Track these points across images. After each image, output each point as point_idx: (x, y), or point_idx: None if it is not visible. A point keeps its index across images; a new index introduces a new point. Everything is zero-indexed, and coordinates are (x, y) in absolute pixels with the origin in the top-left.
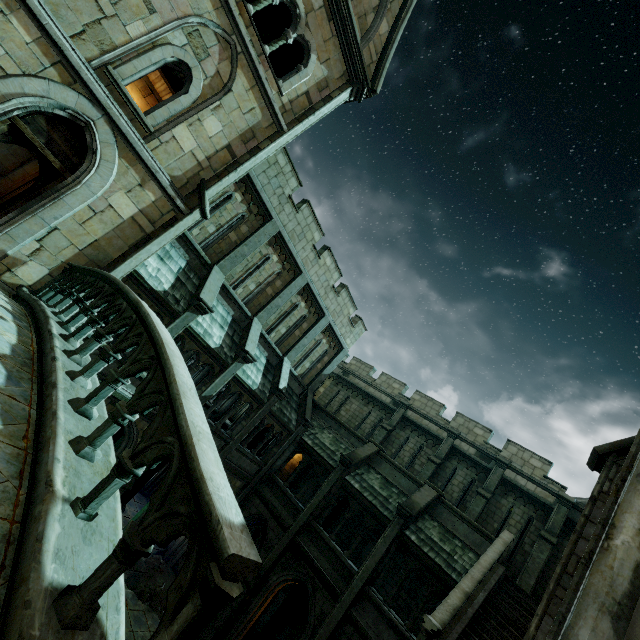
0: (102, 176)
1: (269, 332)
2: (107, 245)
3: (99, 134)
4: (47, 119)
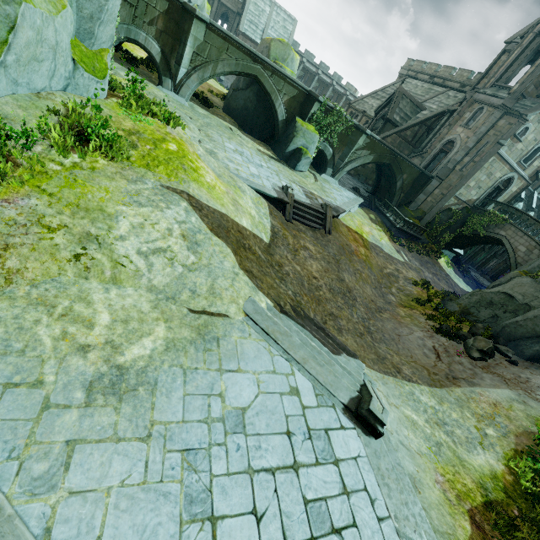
0: (512, 186)
1: (539, 193)
2: (507, 199)
3: (514, 178)
4: (503, 180)
